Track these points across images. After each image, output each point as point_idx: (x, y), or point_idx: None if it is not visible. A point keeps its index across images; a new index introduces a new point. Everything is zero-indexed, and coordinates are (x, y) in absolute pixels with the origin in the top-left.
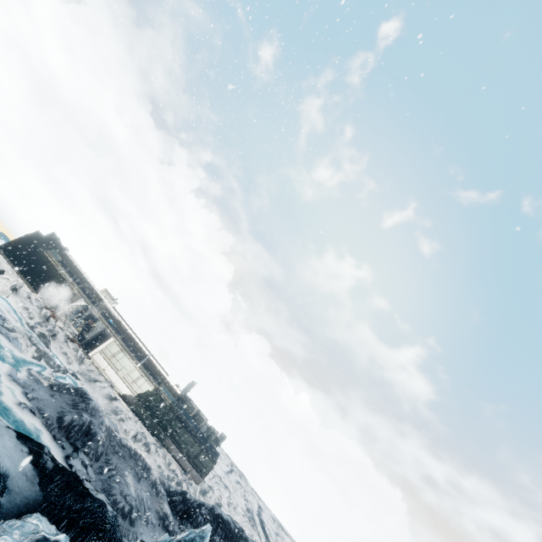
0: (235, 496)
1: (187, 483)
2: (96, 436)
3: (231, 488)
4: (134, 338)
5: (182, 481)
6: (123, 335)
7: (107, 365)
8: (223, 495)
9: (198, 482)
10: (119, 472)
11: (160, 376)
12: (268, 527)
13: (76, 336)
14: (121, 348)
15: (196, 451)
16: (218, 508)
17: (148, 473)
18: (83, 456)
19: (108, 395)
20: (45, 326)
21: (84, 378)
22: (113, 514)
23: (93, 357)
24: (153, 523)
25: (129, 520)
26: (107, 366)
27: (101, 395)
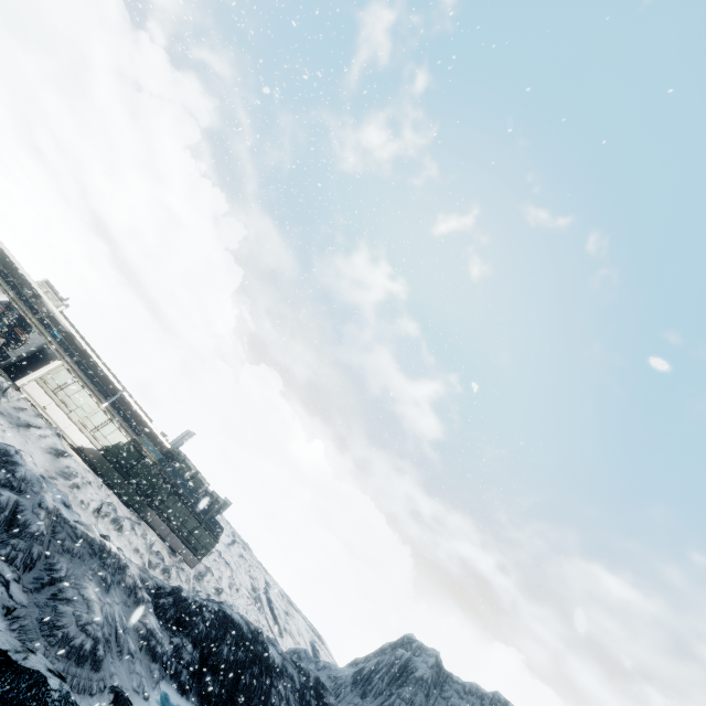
0: (239, 574)
1: (178, 570)
2: (28, 529)
3: (233, 564)
4: (97, 363)
5: (171, 567)
6: (78, 358)
7: (49, 401)
8: (223, 576)
9: (192, 564)
10: (73, 583)
11: (139, 422)
12: (276, 606)
13: None
14: (75, 377)
15: (191, 526)
16: (226, 608)
17: (123, 575)
18: (0, 567)
19: (52, 448)
20: None
21: (7, 422)
22: (60, 694)
23: (24, 388)
24: (132, 652)
25: (92, 663)
26: (51, 403)
27: (39, 449)
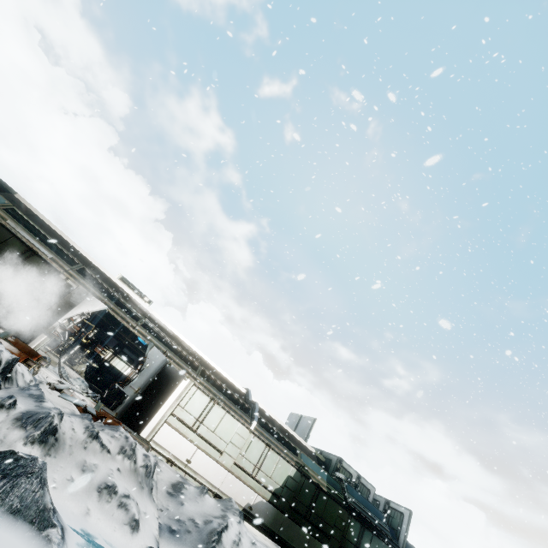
0: None
1: None
2: None
3: None
4: (211, 366)
5: None
6: (199, 366)
7: (191, 449)
8: None
9: None
10: None
11: (279, 431)
12: None
13: (95, 395)
14: (211, 398)
15: None
16: None
17: None
18: None
19: None
20: (1, 407)
21: None
22: None
23: (155, 440)
24: None
25: None
26: (193, 450)
27: None
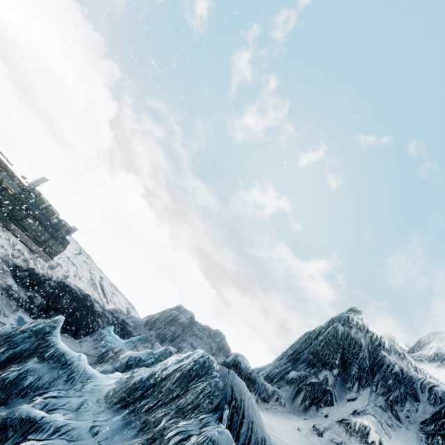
0: (82, 271)
1: (35, 261)
2: None
3: (78, 265)
4: None
5: (29, 259)
6: None
7: None
8: (70, 270)
9: (46, 260)
10: None
11: None
12: (106, 289)
13: None
14: None
15: (45, 238)
16: (66, 281)
17: None
18: None
19: None
20: None
21: None
22: None
23: None
24: None
25: None
26: None
27: None
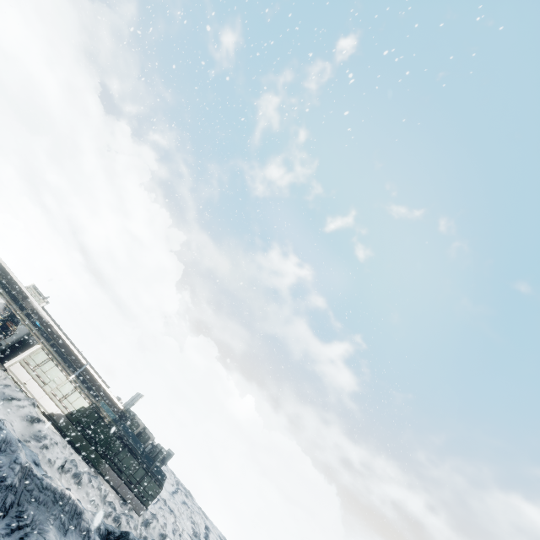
0: (181, 520)
1: (127, 517)
2: (5, 481)
3: (177, 511)
4: (67, 344)
5: (121, 515)
6: (53, 341)
7: (29, 378)
8: (167, 522)
9: (140, 512)
10: (37, 528)
11: (99, 389)
12: None
13: None
14: (50, 357)
15: (139, 476)
16: None
17: (79, 520)
18: None
19: (28, 416)
20: None
21: None
22: None
23: (10, 369)
24: None
25: None
26: (30, 379)
27: (17, 417)
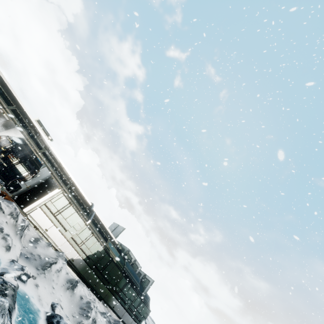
0: None
1: None
2: None
3: None
4: (76, 186)
5: None
6: (69, 184)
7: (50, 224)
8: None
9: None
10: None
11: (102, 229)
12: None
13: (2, 182)
14: (70, 202)
15: (136, 304)
16: None
17: None
18: None
19: (67, 280)
20: None
21: (33, 268)
22: None
23: (31, 214)
24: None
25: None
26: (51, 225)
27: (60, 289)
